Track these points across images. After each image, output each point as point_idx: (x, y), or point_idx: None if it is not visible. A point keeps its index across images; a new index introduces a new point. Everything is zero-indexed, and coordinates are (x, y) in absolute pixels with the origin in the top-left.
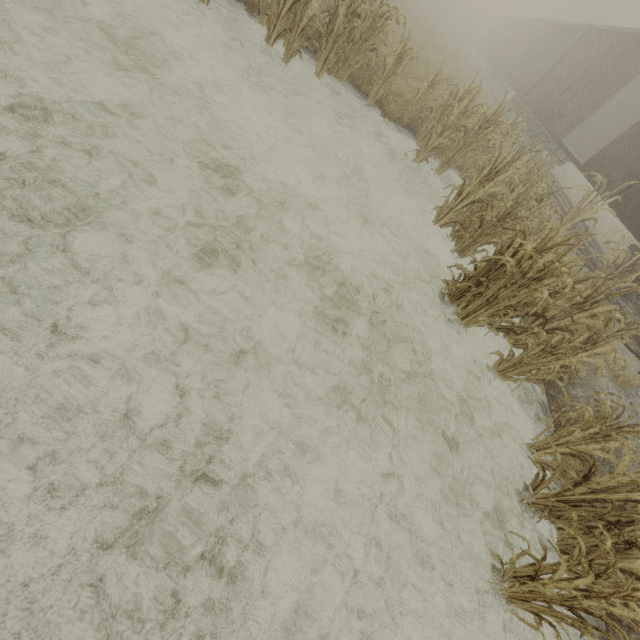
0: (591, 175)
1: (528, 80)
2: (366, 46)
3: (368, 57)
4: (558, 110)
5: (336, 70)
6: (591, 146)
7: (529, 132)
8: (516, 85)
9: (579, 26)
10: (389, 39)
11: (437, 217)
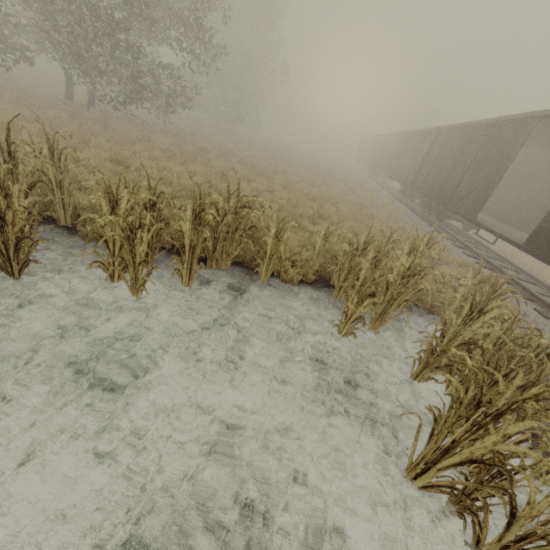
0: (547, 257)
1: (407, 173)
2: (238, 234)
3: (244, 242)
4: (452, 193)
5: (215, 263)
6: (495, 205)
7: (432, 212)
8: (398, 178)
9: (428, 130)
10: (278, 192)
11: (412, 474)
